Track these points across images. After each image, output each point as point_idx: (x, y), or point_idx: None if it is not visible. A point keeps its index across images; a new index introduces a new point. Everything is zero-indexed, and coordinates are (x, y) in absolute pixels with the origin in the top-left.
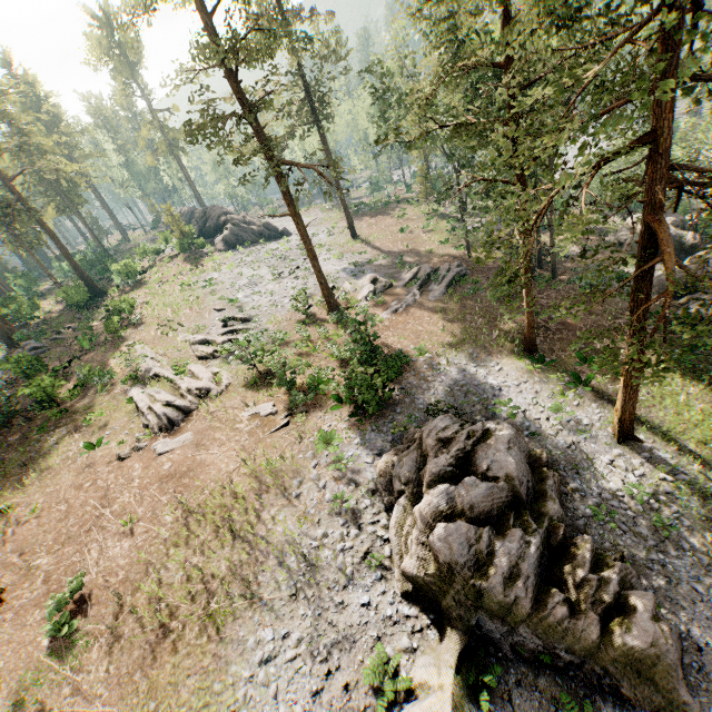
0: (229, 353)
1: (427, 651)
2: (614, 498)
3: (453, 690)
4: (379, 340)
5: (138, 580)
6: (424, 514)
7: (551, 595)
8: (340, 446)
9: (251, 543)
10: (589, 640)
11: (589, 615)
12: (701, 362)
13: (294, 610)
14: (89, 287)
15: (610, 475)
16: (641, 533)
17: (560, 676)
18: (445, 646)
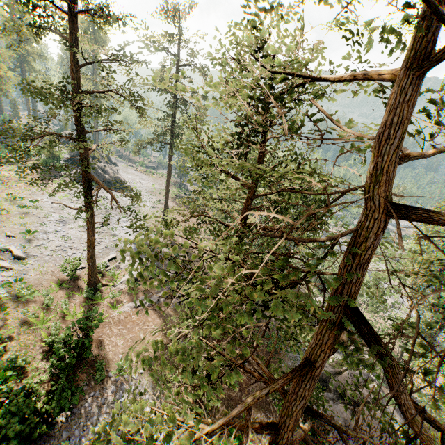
0: None
1: None
2: None
3: None
4: (102, 336)
5: None
6: None
7: None
8: None
9: None
10: None
11: None
12: None
13: None
14: None
15: None
16: None
17: None
18: None
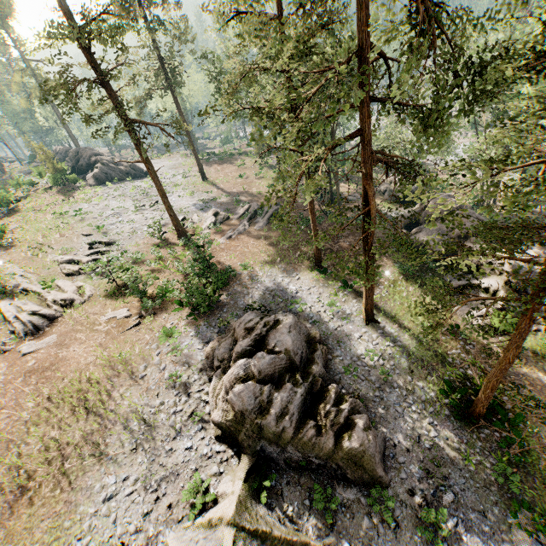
0: (93, 270)
1: (230, 473)
2: (359, 360)
3: (240, 493)
4: (216, 259)
5: (0, 455)
6: (228, 380)
7: (307, 424)
8: (179, 338)
9: (102, 415)
10: (328, 448)
11: (328, 433)
12: (419, 271)
13: (133, 459)
14: None
15: (358, 345)
16: (372, 380)
17: (314, 475)
18: (239, 467)
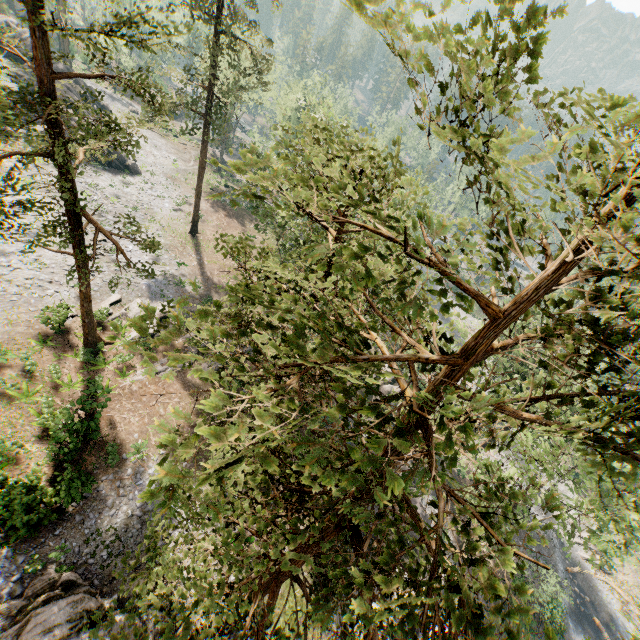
0: None
1: None
2: None
3: None
4: (110, 412)
5: None
6: None
7: None
8: None
9: None
10: None
11: None
12: None
13: None
14: None
15: None
16: None
17: None
18: None
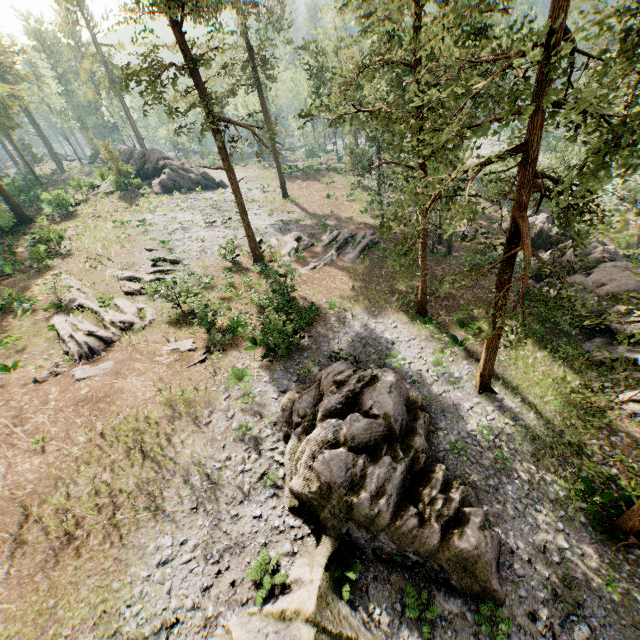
0: (156, 291)
1: (305, 554)
2: (469, 437)
3: (320, 584)
4: (297, 293)
5: (46, 493)
6: (313, 442)
7: (407, 510)
8: (251, 383)
9: (160, 463)
10: (431, 544)
11: (433, 526)
12: (549, 334)
13: (193, 521)
14: (17, 213)
15: (468, 418)
16: (485, 464)
17: (408, 573)
18: (319, 550)
